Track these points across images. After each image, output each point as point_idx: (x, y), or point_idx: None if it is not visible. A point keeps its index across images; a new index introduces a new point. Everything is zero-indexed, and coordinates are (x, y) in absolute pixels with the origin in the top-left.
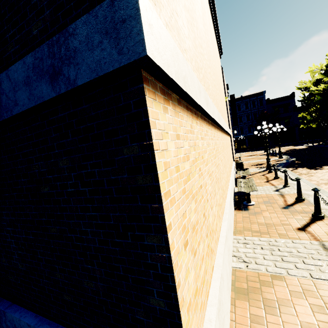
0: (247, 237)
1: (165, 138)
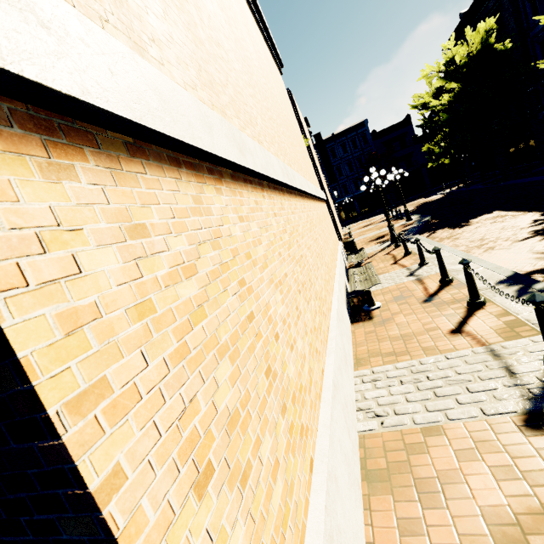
0: (376, 367)
1: (62, 247)
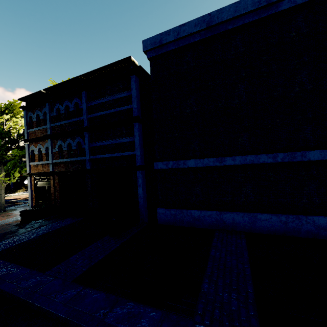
0: None
1: None
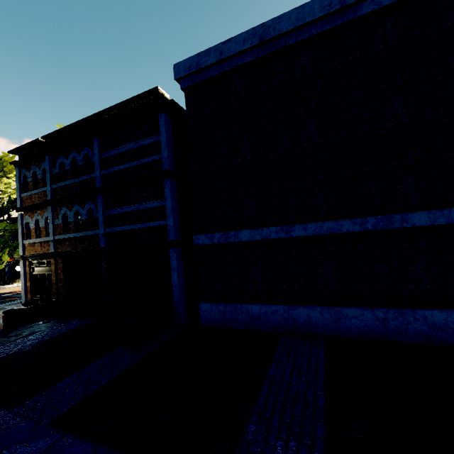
0: None
1: None
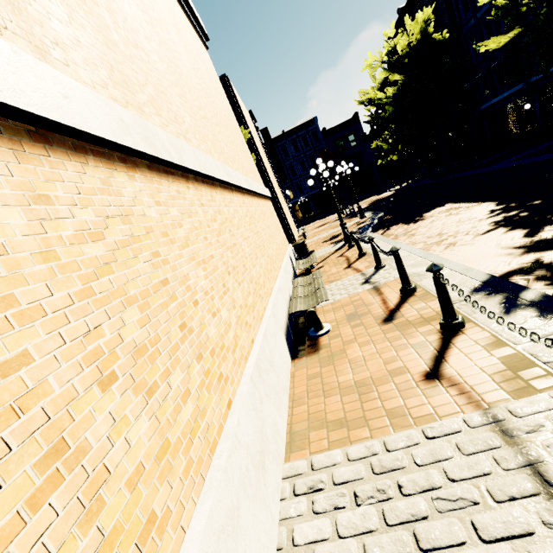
0: (318, 455)
1: None
